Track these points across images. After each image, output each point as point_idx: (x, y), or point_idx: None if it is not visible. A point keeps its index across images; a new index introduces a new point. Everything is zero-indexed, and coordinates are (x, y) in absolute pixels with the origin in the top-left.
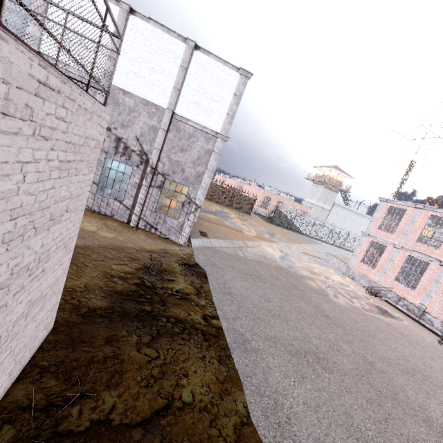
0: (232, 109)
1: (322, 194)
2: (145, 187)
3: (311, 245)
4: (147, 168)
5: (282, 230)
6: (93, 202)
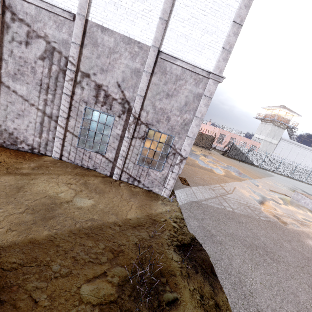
0: (229, 41)
1: (271, 131)
2: (127, 139)
3: (269, 178)
4: (129, 118)
5: (239, 163)
6: (75, 156)
